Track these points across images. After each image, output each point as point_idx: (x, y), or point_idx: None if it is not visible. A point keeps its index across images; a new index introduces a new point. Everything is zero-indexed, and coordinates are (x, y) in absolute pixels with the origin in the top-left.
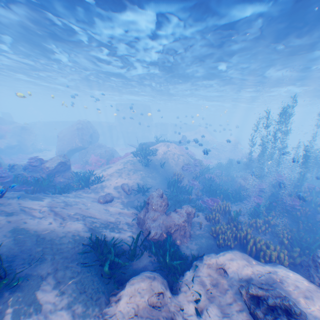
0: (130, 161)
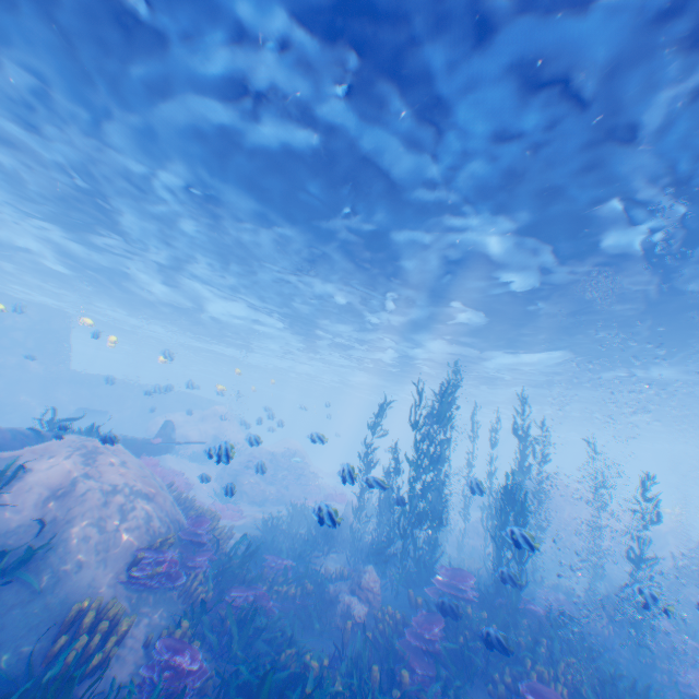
0: None
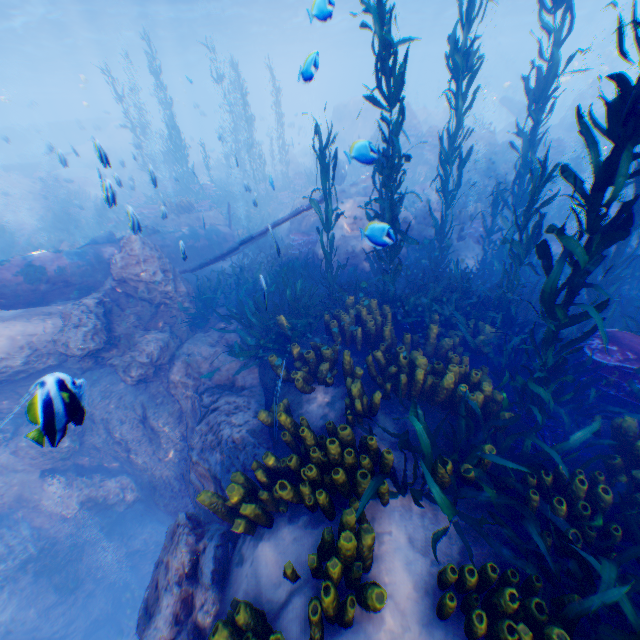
0: None
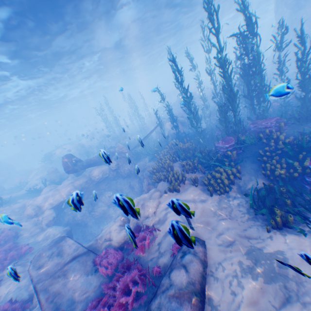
0: (42, 166)
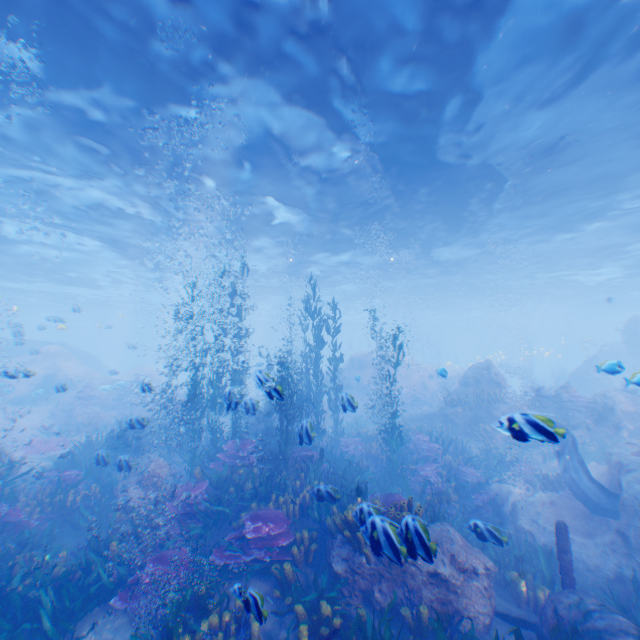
0: None
